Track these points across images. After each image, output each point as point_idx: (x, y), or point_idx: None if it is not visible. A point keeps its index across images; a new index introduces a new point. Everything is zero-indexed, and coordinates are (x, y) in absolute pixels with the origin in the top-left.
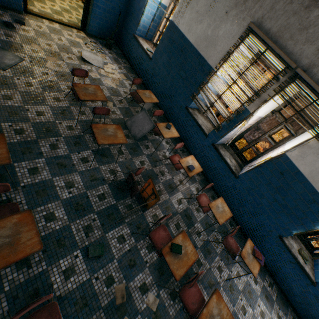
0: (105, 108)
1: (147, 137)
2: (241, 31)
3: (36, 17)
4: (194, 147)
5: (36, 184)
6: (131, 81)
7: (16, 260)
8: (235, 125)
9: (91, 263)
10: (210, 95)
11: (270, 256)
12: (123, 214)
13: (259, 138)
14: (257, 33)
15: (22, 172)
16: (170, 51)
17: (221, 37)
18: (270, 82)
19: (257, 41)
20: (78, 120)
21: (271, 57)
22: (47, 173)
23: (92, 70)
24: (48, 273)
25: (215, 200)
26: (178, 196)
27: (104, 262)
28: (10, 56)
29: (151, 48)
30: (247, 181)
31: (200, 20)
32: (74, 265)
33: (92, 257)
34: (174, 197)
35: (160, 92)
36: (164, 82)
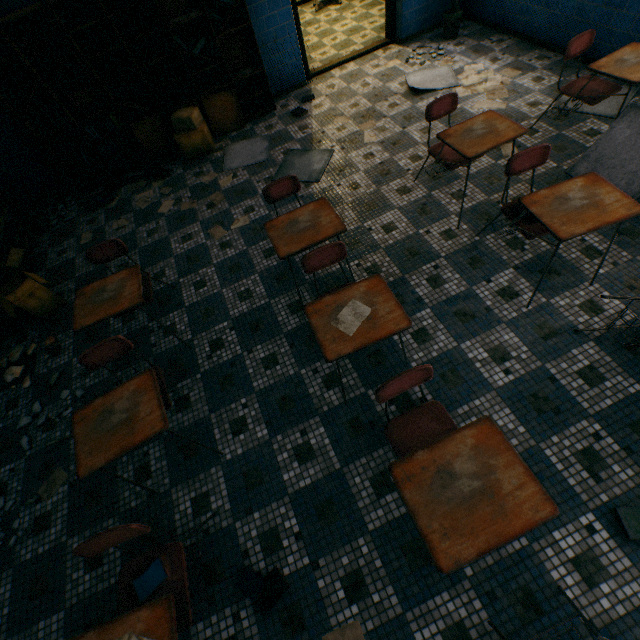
0: (536, 149)
1: None
2: None
3: (321, 76)
4: None
5: (434, 360)
6: (534, 71)
7: (513, 534)
8: None
9: None
10: None
11: None
12: None
13: None
14: None
15: (404, 342)
16: None
17: None
18: None
19: None
20: (456, 214)
21: None
22: (444, 337)
23: None
24: (535, 557)
25: None
26: None
27: None
28: (316, 156)
29: None
30: None
31: None
32: (593, 551)
33: (636, 539)
34: None
35: None
36: None
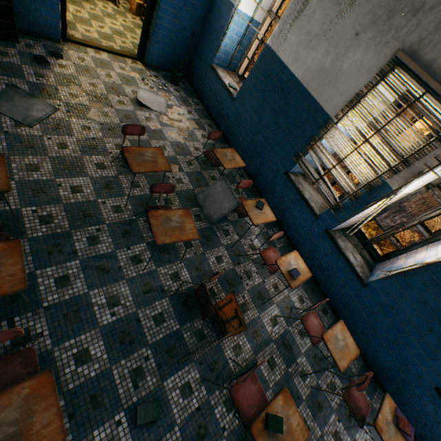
0: (169, 185)
1: (227, 216)
2: (382, 63)
3: (77, 45)
4: (296, 231)
5: (65, 302)
6: (205, 130)
7: None
8: (365, 205)
9: (140, 434)
10: (324, 157)
11: (419, 416)
12: (190, 346)
13: (402, 225)
14: (409, 66)
15: (47, 284)
16: (264, 89)
17: (346, 70)
18: (430, 145)
19: (408, 78)
20: (129, 197)
21: (431, 103)
22: (81, 284)
23: (151, 118)
24: None
25: (332, 326)
26: (271, 311)
27: (160, 432)
28: (40, 105)
29: (235, 82)
30: (382, 293)
31: (312, 45)
32: (115, 438)
33: (142, 423)
34: (266, 314)
35: (246, 148)
36: (253, 134)
